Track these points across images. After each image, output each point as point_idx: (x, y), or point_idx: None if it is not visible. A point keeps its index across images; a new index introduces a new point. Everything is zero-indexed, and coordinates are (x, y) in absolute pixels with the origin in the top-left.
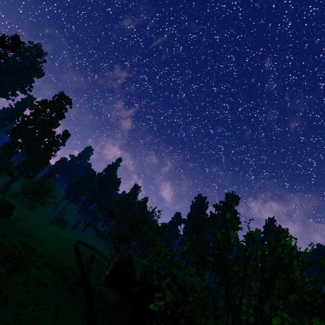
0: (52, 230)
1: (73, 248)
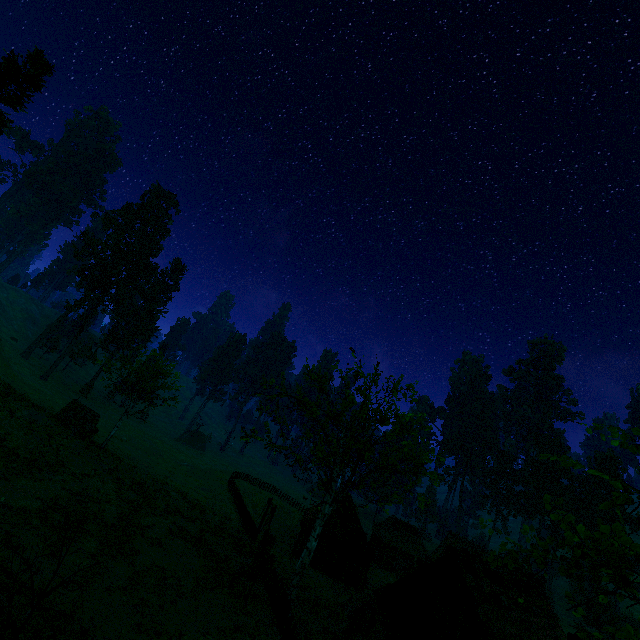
0: (182, 456)
1: (227, 489)
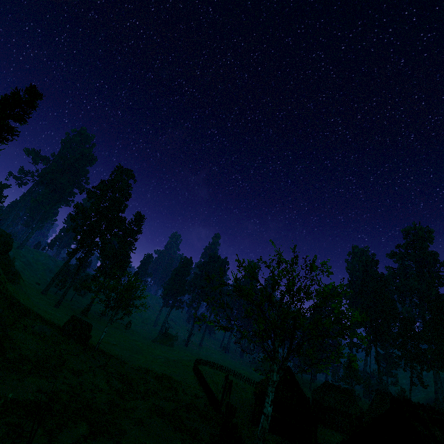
0: (157, 352)
1: (193, 373)
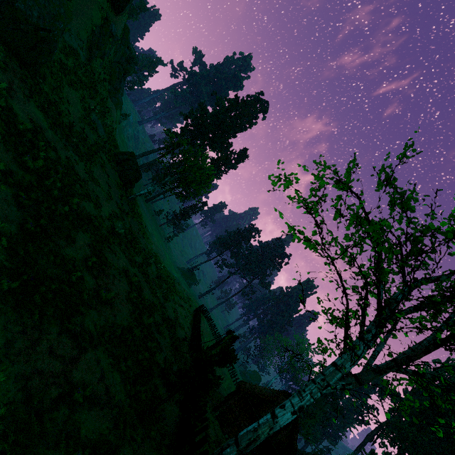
0: (175, 273)
1: (192, 312)
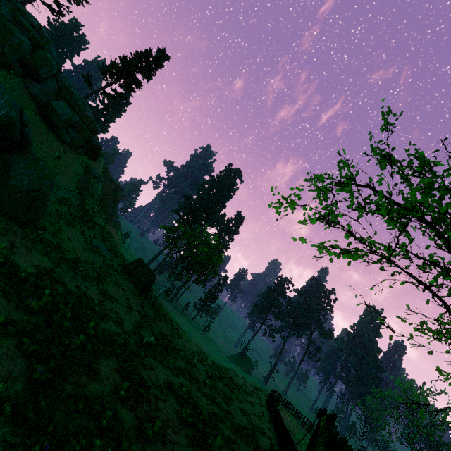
0: (227, 365)
1: (265, 405)
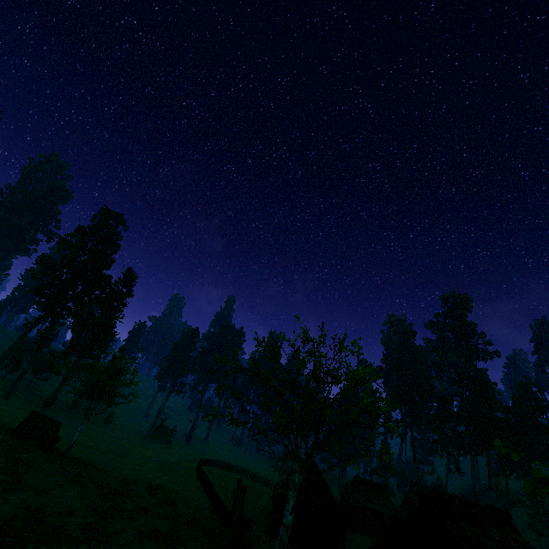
0: (149, 452)
1: (196, 478)
